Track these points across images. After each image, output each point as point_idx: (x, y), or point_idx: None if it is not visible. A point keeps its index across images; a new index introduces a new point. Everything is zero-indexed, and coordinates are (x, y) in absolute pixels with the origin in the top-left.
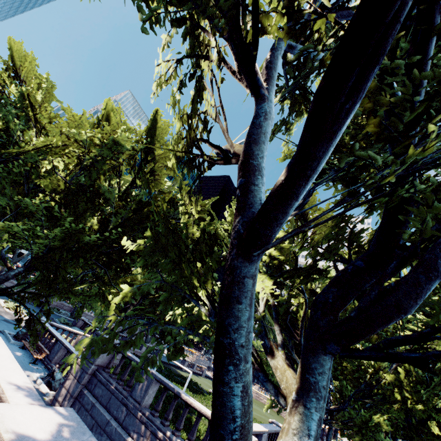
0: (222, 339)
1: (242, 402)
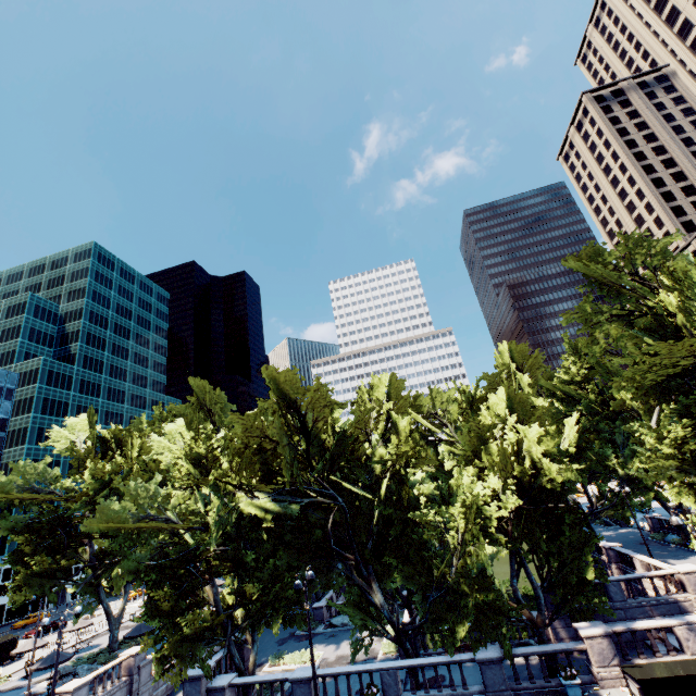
0: None
1: None
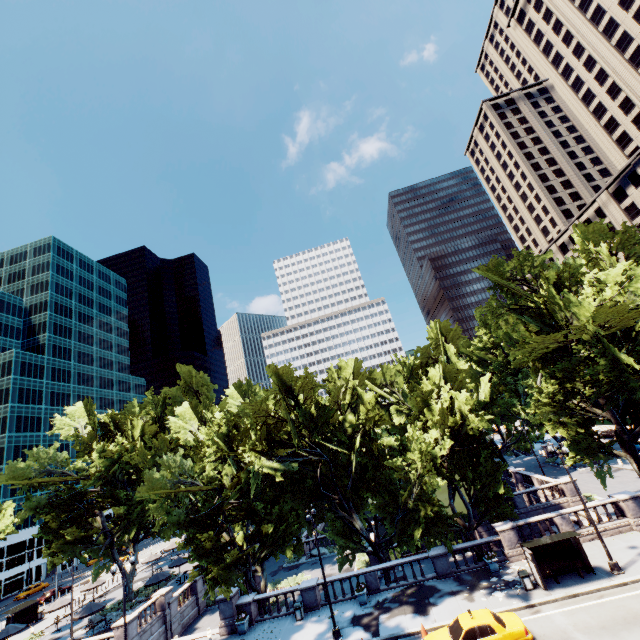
0: (638, 457)
1: None
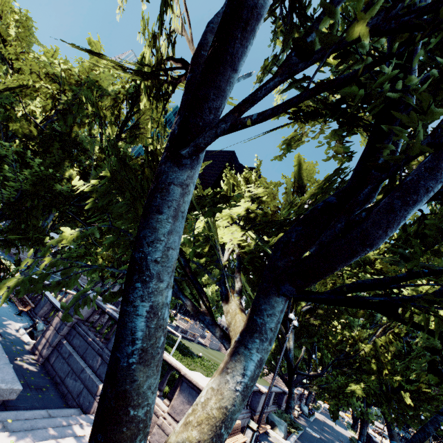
0: (134, 253)
1: (146, 324)
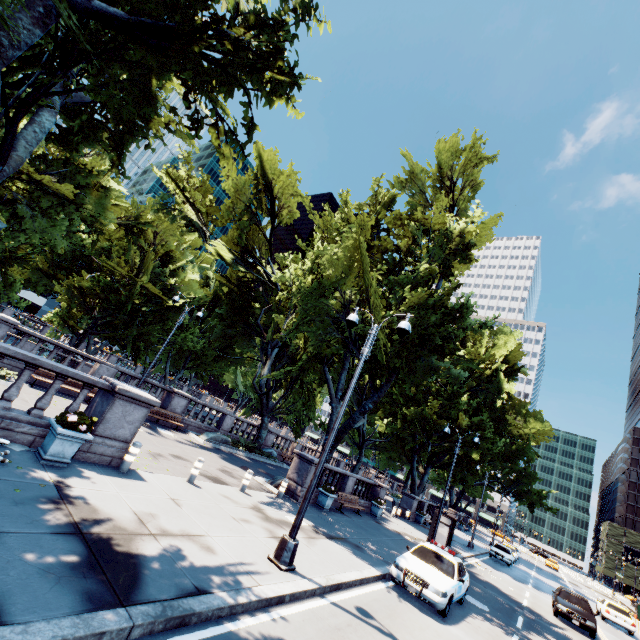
0: None
1: None
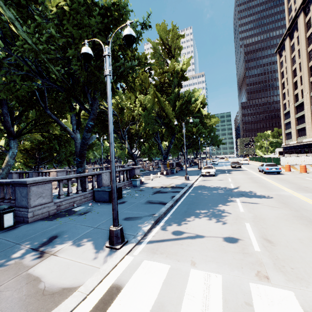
0: None
1: None
